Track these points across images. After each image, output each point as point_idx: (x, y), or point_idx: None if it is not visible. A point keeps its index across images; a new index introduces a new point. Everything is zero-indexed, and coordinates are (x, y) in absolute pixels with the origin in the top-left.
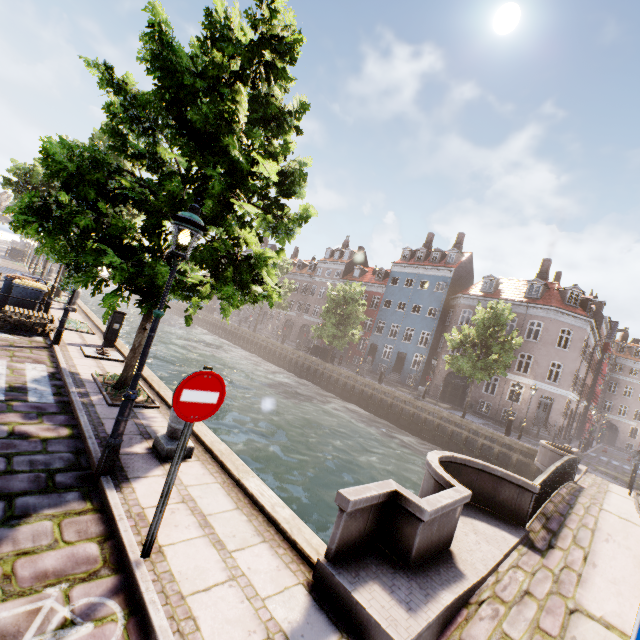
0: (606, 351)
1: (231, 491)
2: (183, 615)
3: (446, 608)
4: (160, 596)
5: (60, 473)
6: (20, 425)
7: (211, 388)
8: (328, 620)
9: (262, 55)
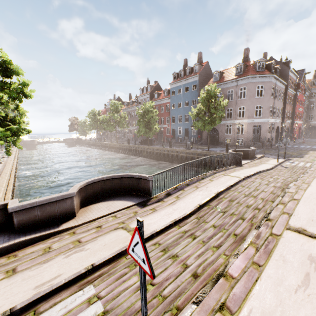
0: (299, 88)
1: None
2: None
3: (12, 244)
4: None
5: None
6: None
7: None
8: None
9: None
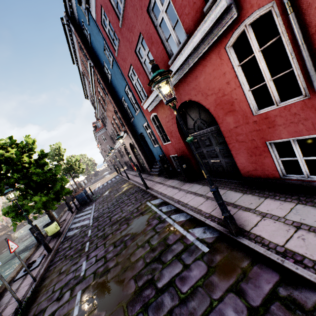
0: None
1: None
2: None
3: None
4: None
5: None
6: None
7: None
8: None
9: None
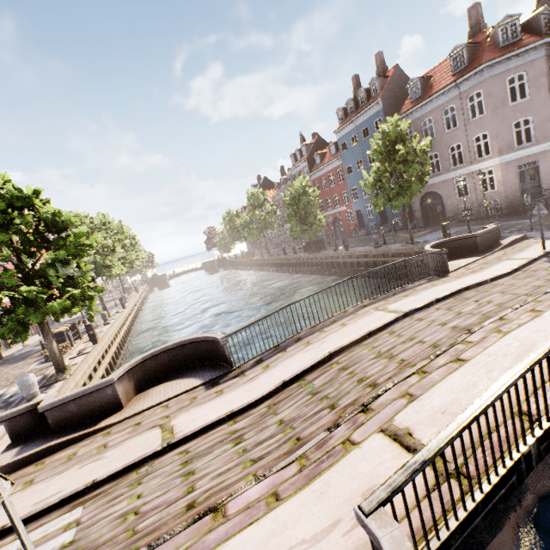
0: None
1: None
2: None
3: (42, 449)
4: None
5: None
6: None
7: None
8: None
9: None
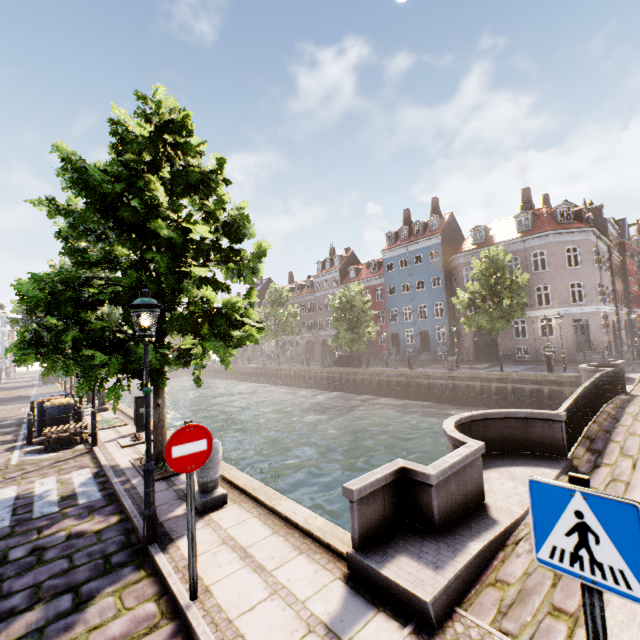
0: (625, 251)
1: (267, 520)
2: (232, 635)
3: (475, 556)
4: (210, 626)
5: (115, 555)
6: (75, 527)
7: (197, 438)
8: (365, 601)
9: (163, 140)
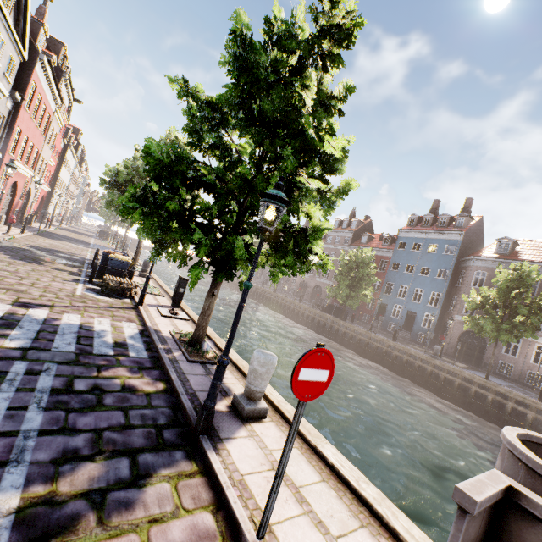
0: None
1: (310, 458)
2: None
3: None
4: None
5: (165, 429)
6: (128, 379)
7: (323, 366)
8: None
9: (321, 45)
